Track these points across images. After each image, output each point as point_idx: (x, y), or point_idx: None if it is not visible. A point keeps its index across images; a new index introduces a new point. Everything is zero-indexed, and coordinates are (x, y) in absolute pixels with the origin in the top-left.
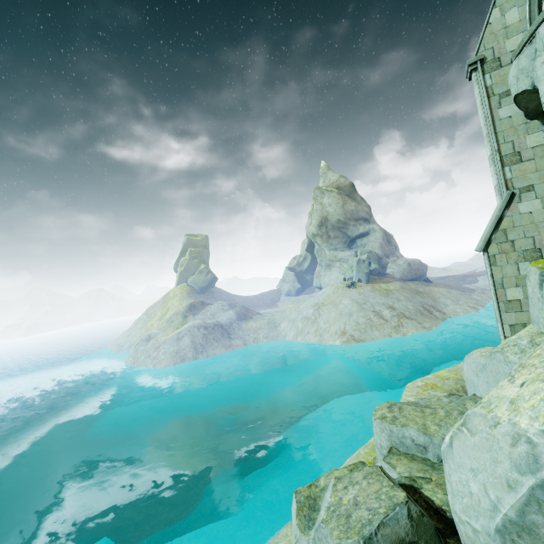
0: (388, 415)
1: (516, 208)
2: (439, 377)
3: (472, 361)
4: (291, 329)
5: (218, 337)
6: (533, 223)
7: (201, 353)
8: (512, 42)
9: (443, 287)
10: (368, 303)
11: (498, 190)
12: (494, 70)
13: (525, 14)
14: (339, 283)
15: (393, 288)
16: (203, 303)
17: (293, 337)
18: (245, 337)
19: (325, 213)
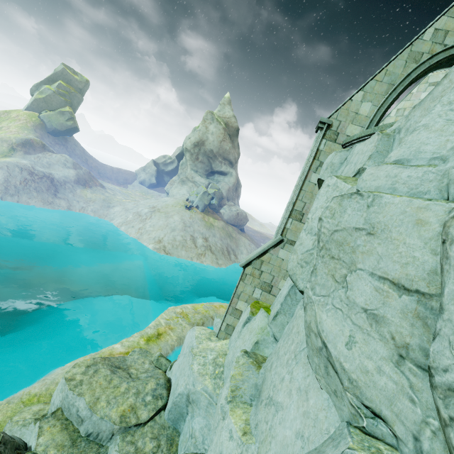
0: (78, 377)
1: (278, 251)
2: (195, 310)
3: (191, 336)
4: (121, 216)
5: (42, 189)
6: (280, 267)
7: (11, 195)
8: (352, 128)
9: (248, 240)
10: (192, 228)
11: (277, 231)
12: (330, 140)
13: (372, 115)
14: (182, 200)
15: (216, 225)
16: (44, 147)
17: (119, 223)
18: (73, 202)
19: (205, 138)
